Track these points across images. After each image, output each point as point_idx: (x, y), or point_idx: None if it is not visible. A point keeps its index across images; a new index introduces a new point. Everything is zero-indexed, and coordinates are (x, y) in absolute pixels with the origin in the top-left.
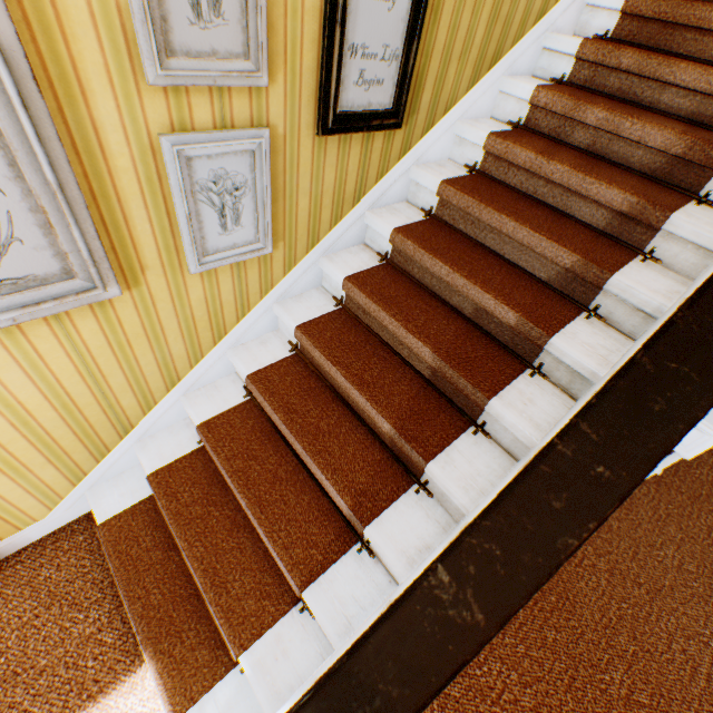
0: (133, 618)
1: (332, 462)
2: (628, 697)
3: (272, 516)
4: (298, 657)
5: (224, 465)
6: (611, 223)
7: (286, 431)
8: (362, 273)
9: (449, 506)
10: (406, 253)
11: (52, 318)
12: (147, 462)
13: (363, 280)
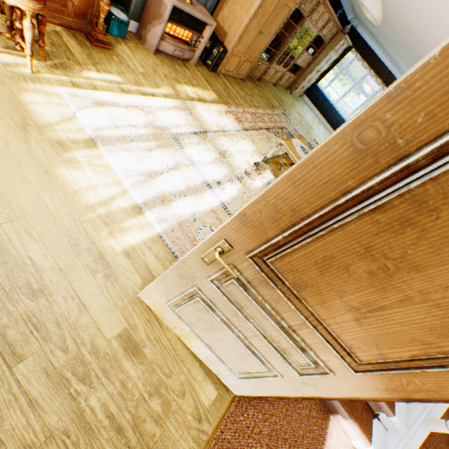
0: (341, 405)
1: None
2: None
3: None
4: (403, 411)
5: None
6: None
7: None
8: None
9: None
10: None
11: None
12: None
13: None
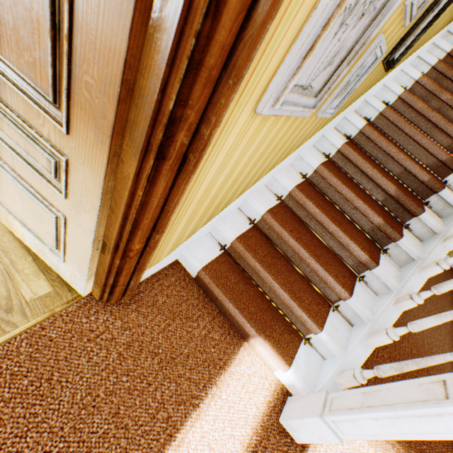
0: (246, 320)
1: (352, 236)
2: (411, 352)
3: (323, 262)
4: (341, 331)
5: (290, 234)
6: (449, 146)
7: (325, 218)
8: (348, 143)
9: (398, 260)
10: (369, 138)
11: (286, 119)
12: (230, 231)
13: (351, 146)
